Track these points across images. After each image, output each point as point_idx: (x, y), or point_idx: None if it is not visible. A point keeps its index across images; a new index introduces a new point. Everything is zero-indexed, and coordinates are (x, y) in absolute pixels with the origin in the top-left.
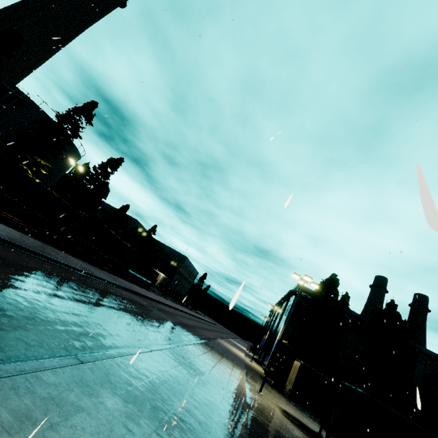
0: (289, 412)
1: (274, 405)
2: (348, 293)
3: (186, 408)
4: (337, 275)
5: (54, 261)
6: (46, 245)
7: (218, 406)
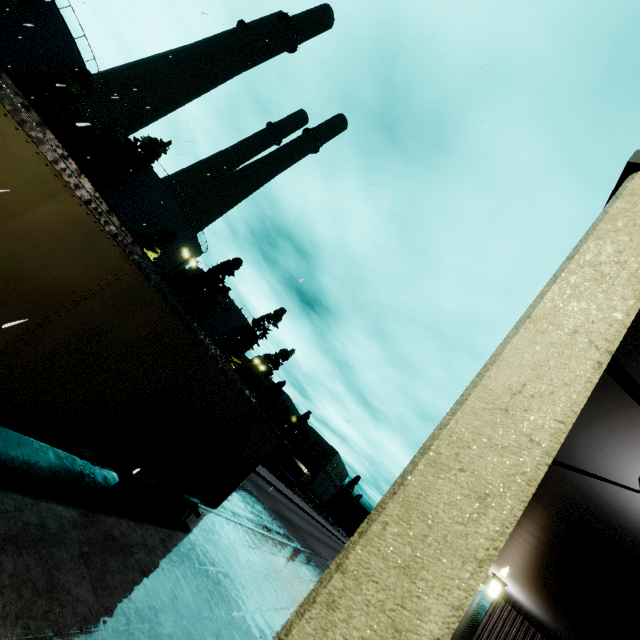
0: None
1: None
2: None
3: None
4: None
5: None
6: None
7: None
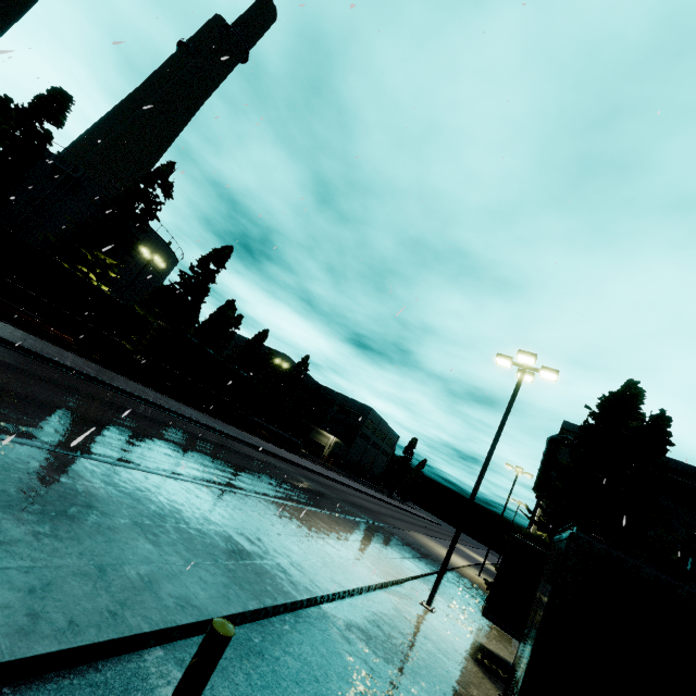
0: (506, 658)
1: (458, 635)
2: (664, 411)
3: None
4: (637, 382)
5: (66, 368)
6: (86, 361)
7: (151, 561)
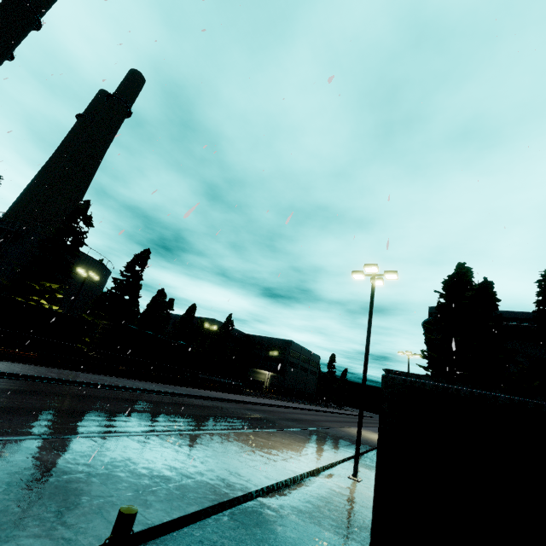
0: None
1: None
2: (486, 278)
3: None
4: (464, 263)
5: (31, 377)
6: (49, 368)
7: (103, 497)
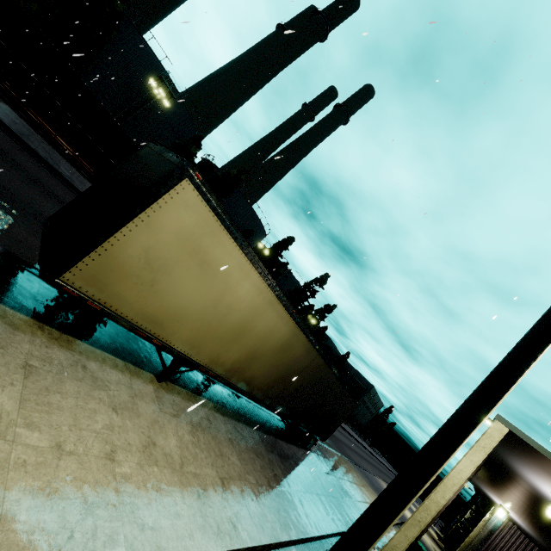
0: None
1: (431, 545)
2: None
3: None
4: None
5: None
6: None
7: None
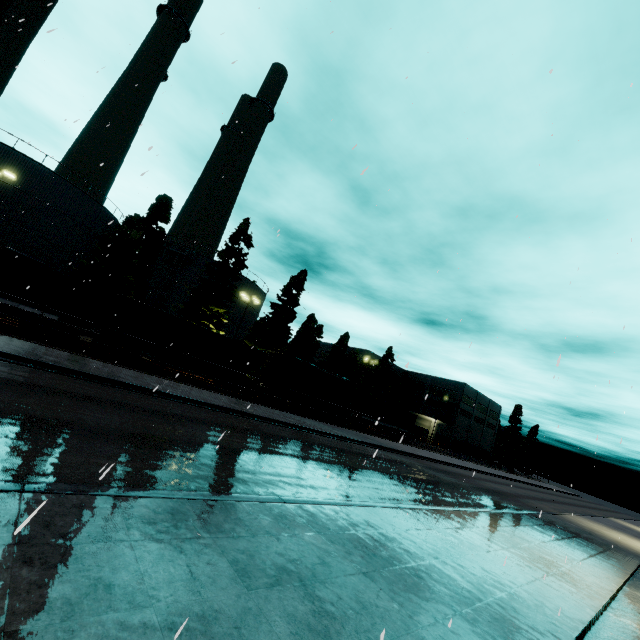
0: None
1: None
2: None
3: (243, 609)
4: None
5: (221, 408)
6: (228, 397)
7: (409, 626)
